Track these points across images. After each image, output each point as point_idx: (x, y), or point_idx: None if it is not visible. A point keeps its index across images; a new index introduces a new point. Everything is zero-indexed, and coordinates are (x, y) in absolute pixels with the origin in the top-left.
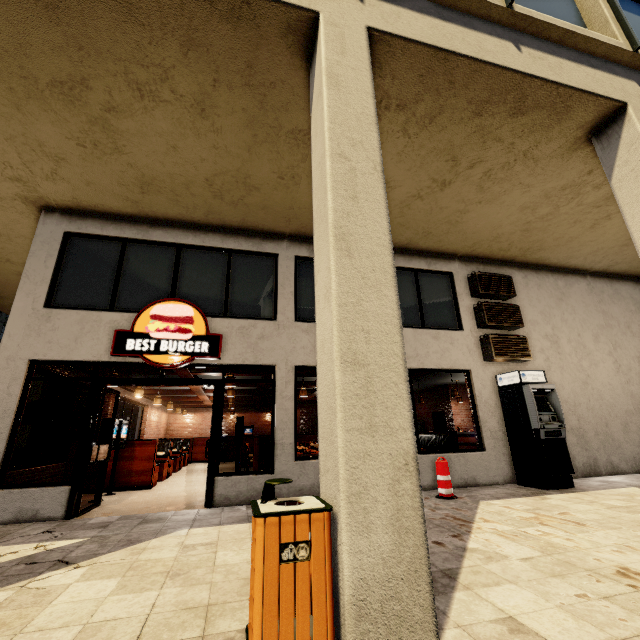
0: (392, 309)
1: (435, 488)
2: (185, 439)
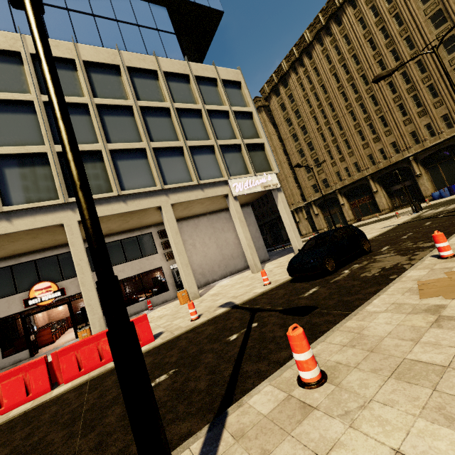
0: (95, 293)
1: (153, 307)
2: (62, 320)
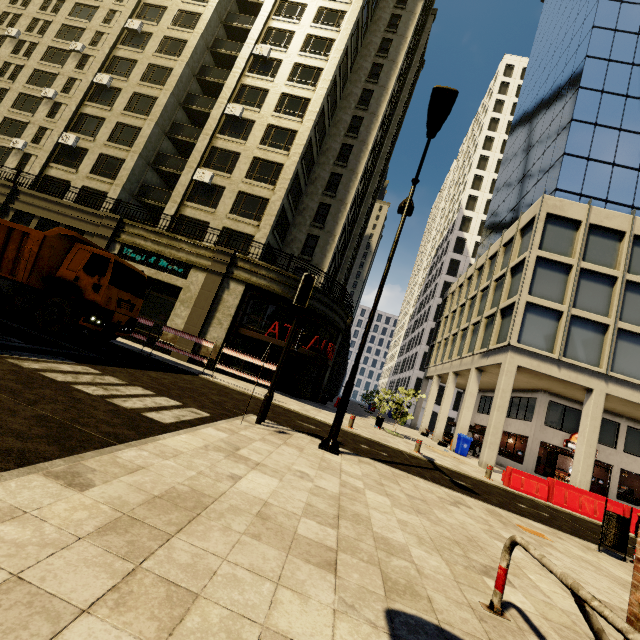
0: None
1: None
2: None
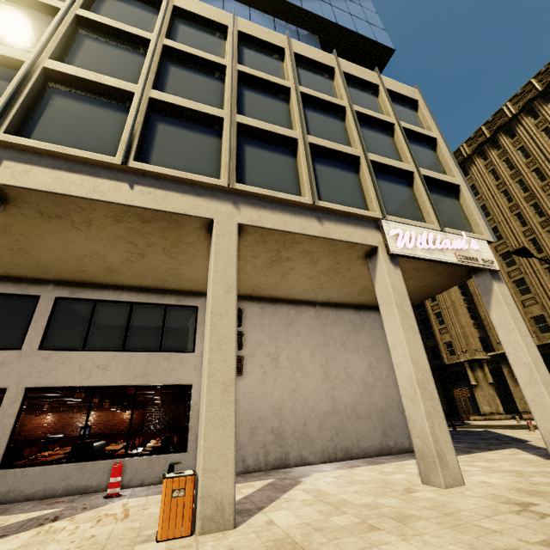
0: None
1: (129, 487)
2: (14, 442)
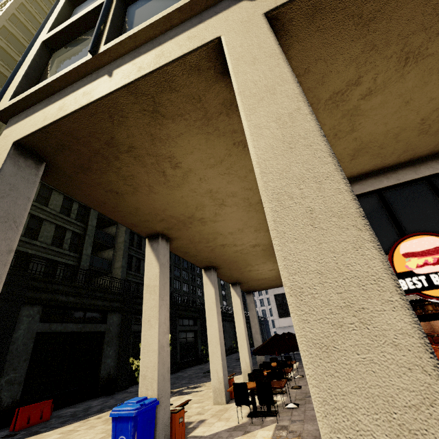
0: None
1: None
2: None
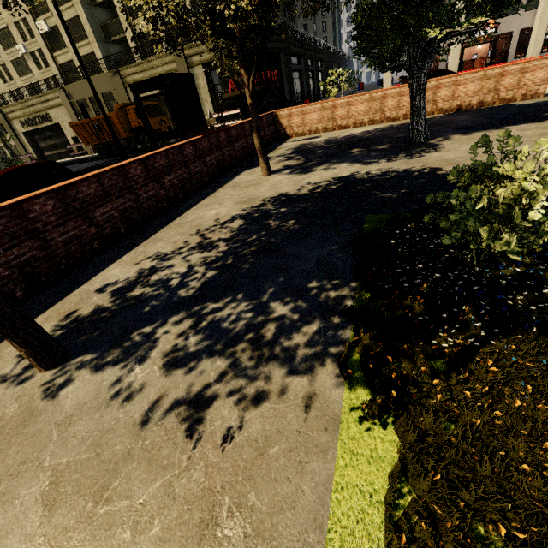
0: (545, 30)
1: None
2: None
